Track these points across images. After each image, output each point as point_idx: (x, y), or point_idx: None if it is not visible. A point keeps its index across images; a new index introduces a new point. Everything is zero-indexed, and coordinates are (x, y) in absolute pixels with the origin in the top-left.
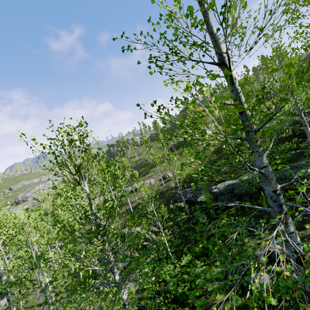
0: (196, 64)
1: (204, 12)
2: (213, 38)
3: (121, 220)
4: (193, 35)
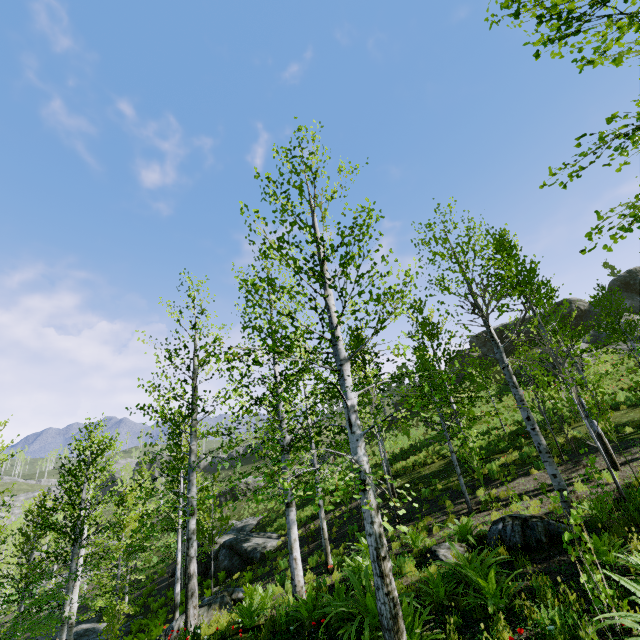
0: None
1: None
2: None
3: None
4: None
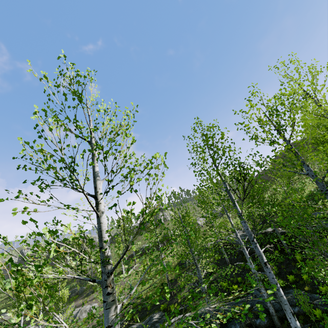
0: (51, 198)
1: (92, 155)
2: (93, 174)
3: None
4: (50, 176)
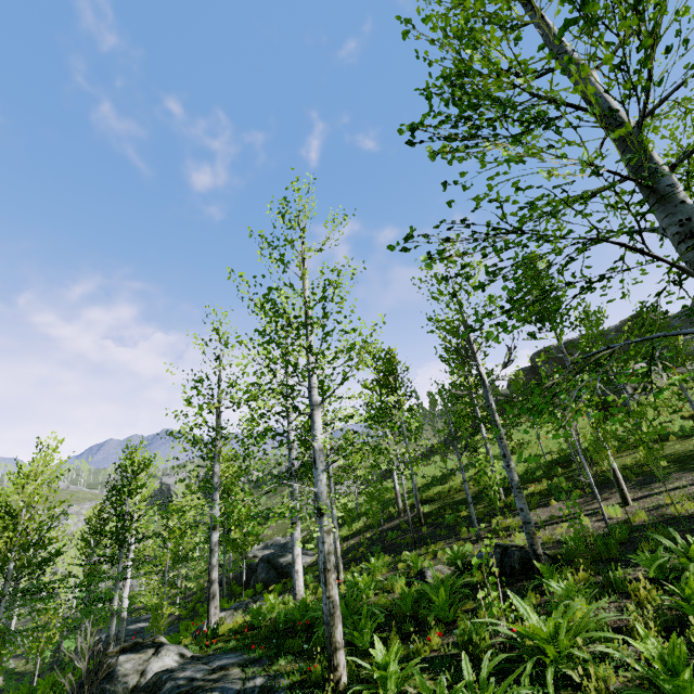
0: None
1: None
2: None
3: None
4: None
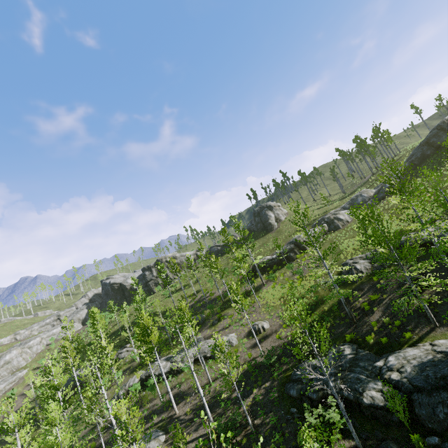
0: None
1: None
2: None
3: (189, 442)
4: None
